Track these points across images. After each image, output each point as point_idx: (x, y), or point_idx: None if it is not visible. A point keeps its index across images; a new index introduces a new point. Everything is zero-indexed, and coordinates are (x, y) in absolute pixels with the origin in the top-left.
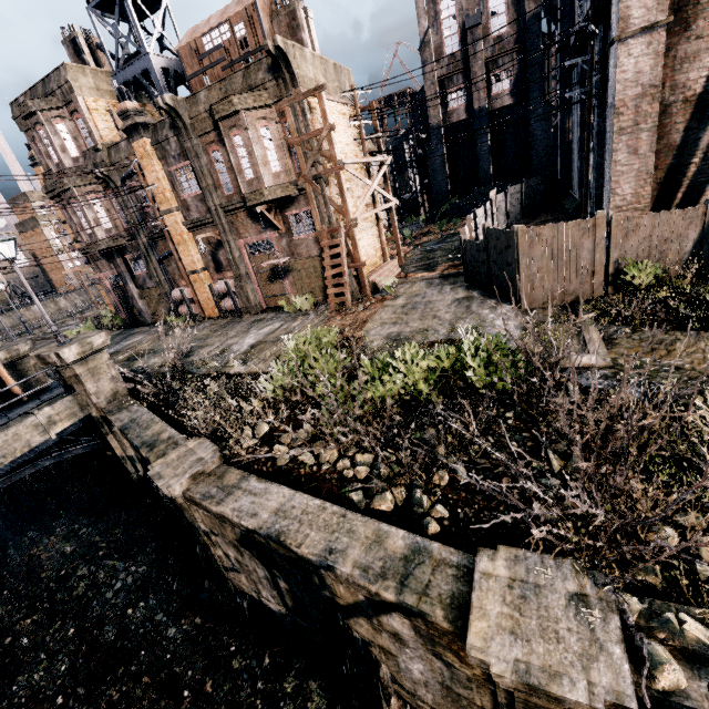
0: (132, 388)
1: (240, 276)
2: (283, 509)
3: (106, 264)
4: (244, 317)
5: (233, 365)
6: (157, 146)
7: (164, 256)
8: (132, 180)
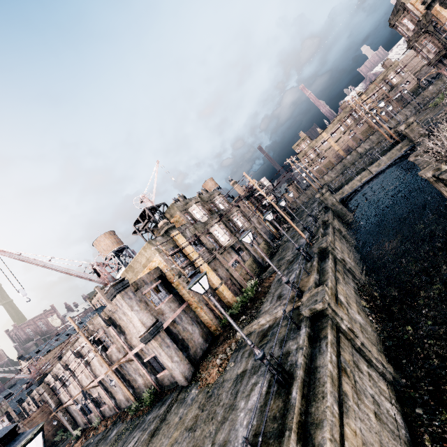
0: (429, 131)
1: None
2: (423, 160)
3: (441, 65)
4: None
5: None
6: (442, 5)
7: None
8: (437, 24)
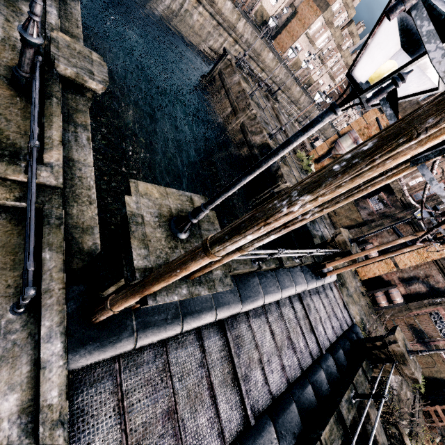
0: None
1: (410, 310)
2: None
3: None
4: (379, 319)
5: (405, 430)
6: None
7: (398, 233)
8: None
